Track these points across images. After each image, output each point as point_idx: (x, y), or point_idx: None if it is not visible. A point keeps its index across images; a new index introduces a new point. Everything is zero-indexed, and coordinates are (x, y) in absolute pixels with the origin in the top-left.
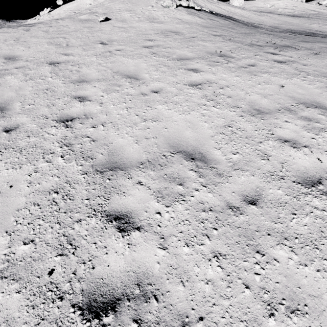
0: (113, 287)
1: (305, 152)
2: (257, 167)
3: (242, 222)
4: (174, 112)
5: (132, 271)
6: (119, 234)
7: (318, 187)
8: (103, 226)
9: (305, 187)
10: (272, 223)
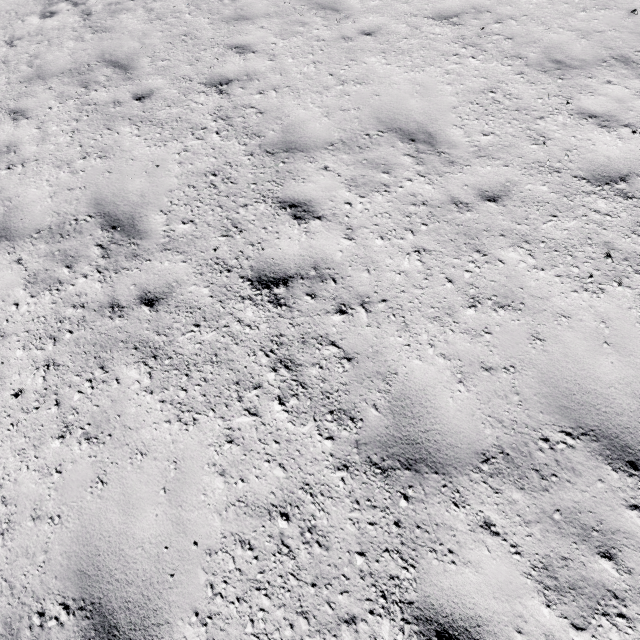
0: (286, 268)
1: (622, 134)
2: (519, 155)
3: (468, 220)
4: (396, 68)
5: (308, 256)
6: (295, 222)
7: (617, 186)
8: (274, 213)
9: (592, 185)
10: (513, 224)
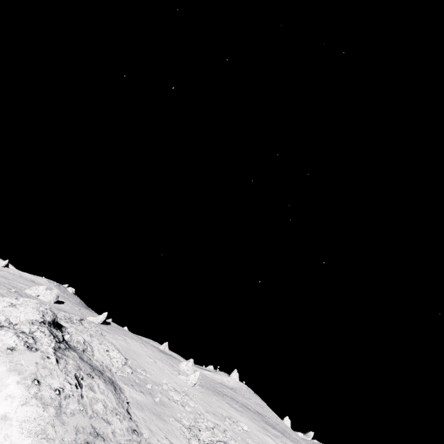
0: None
1: None
2: None
3: None
4: None
5: None
6: None
7: None
8: None
9: None
10: None
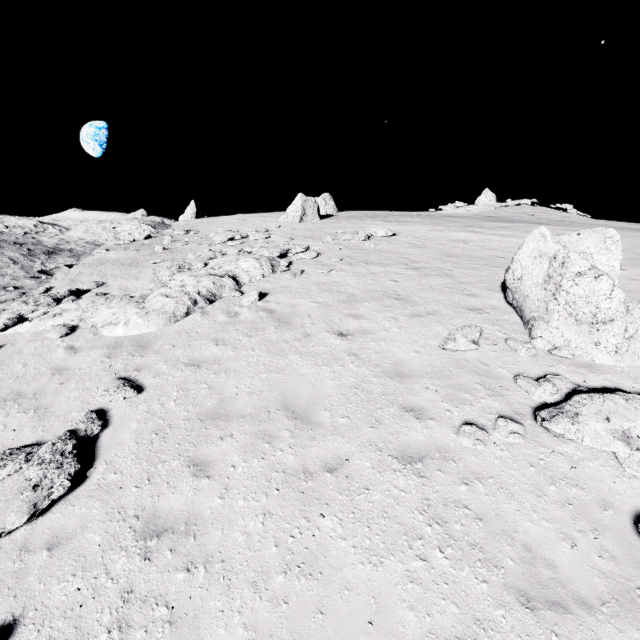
0: None
1: None
2: None
3: None
4: None
5: None
6: None
7: None
8: None
9: None
10: None
